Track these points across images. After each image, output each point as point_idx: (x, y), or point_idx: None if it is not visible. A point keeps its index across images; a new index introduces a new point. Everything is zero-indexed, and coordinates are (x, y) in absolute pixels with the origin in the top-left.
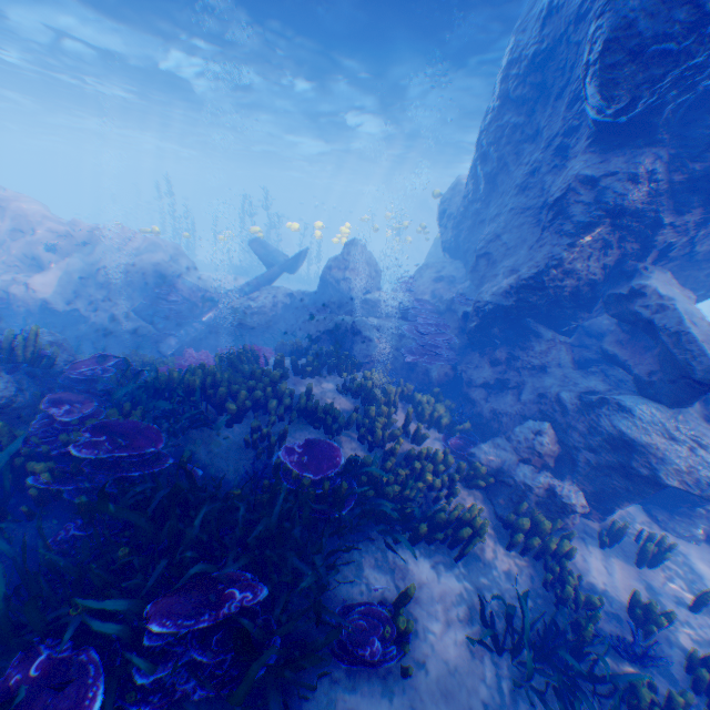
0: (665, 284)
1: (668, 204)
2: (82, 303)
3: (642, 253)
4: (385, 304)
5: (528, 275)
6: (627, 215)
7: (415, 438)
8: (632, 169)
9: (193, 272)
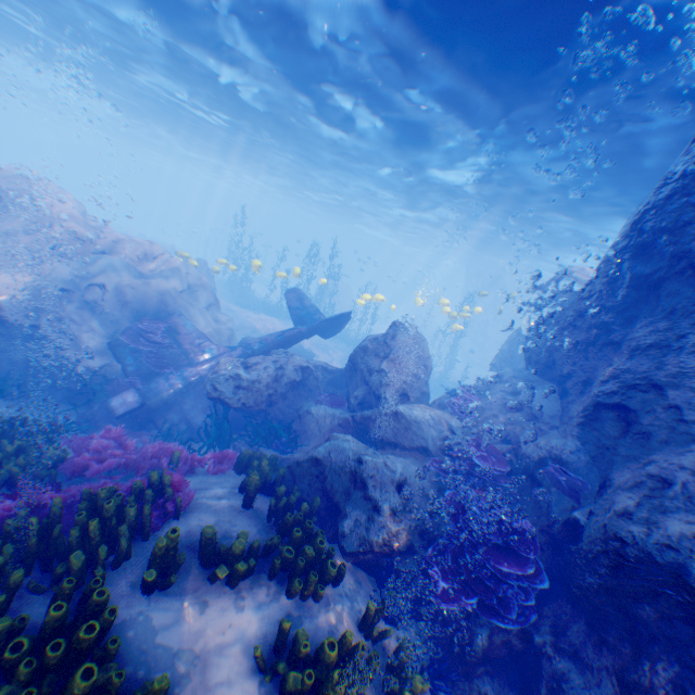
0: None
1: None
2: (48, 319)
3: None
4: (424, 428)
5: None
6: None
7: None
8: None
9: (212, 308)
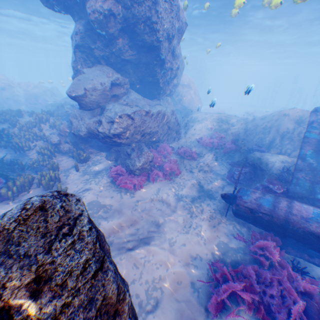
0: (98, 71)
1: (91, 41)
2: (6, 105)
3: (99, 61)
4: None
5: (73, 75)
6: (81, 47)
7: (40, 130)
8: (76, 30)
9: (54, 97)
